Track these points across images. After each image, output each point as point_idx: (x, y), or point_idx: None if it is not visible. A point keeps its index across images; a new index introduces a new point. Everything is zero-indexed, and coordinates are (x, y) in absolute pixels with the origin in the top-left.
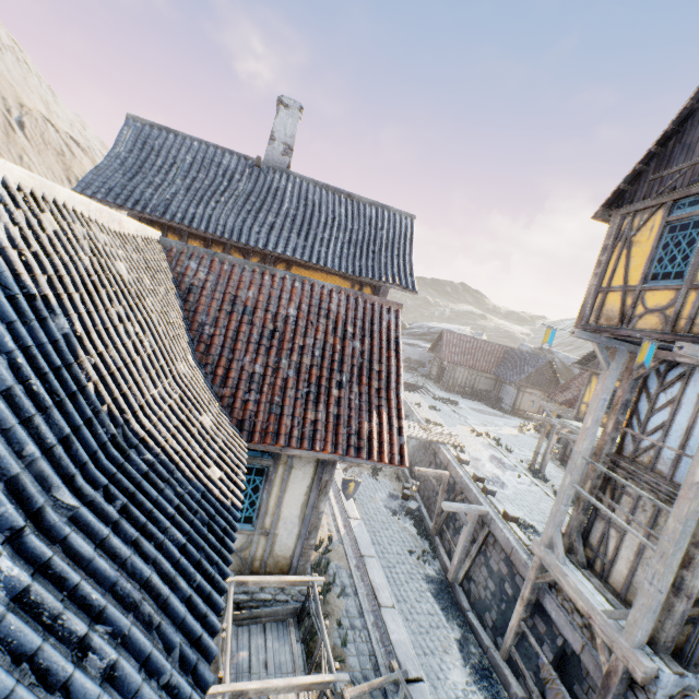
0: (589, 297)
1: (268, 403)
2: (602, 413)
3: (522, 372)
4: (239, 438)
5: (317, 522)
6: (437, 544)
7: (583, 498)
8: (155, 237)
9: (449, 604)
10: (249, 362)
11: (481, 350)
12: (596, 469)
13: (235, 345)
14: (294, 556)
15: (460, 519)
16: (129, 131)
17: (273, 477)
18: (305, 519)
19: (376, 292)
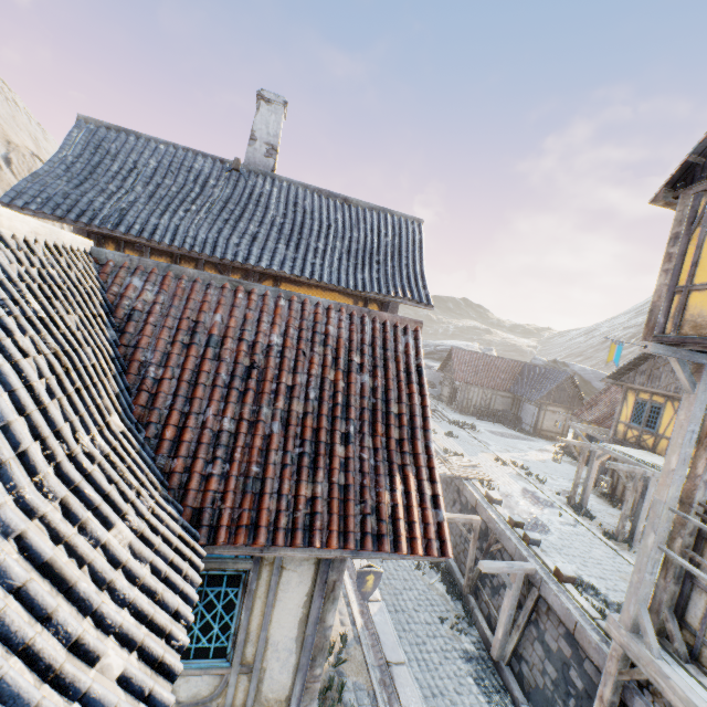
0: (659, 300)
1: (241, 476)
2: (690, 449)
3: (542, 389)
4: (192, 544)
5: (323, 642)
6: (472, 606)
7: (673, 562)
8: (81, 246)
9: (497, 693)
10: (214, 414)
11: (494, 366)
12: (688, 522)
13: (193, 392)
14: (291, 698)
15: (498, 575)
16: (80, 134)
17: (254, 586)
18: (305, 642)
19: (383, 309)
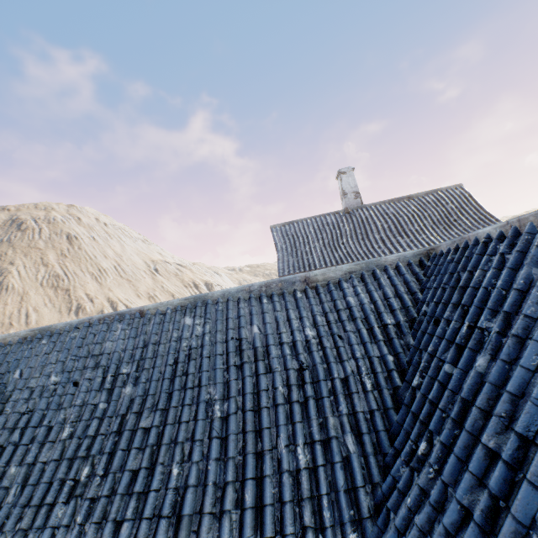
0: None
1: None
2: None
3: None
4: None
5: None
6: None
7: None
8: None
9: None
10: None
11: None
12: None
13: None
14: None
15: None
16: (276, 234)
17: None
18: None
19: None
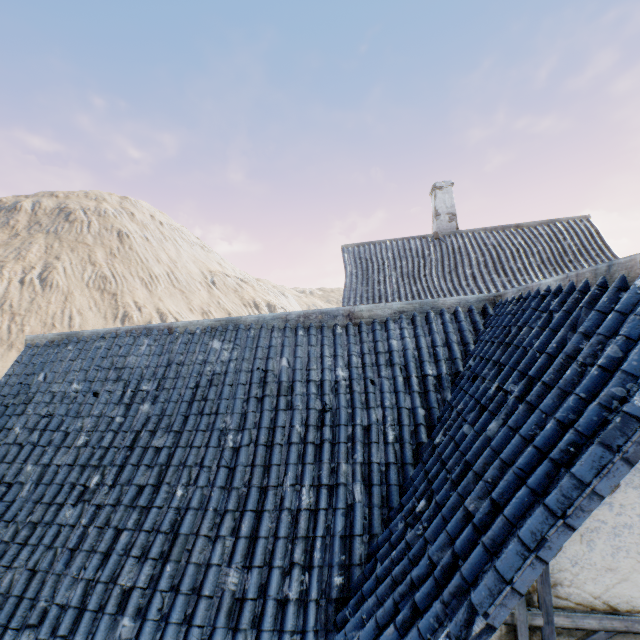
0: None
1: None
2: None
3: None
4: None
5: None
6: None
7: None
8: None
9: None
10: None
11: None
12: None
13: None
14: None
15: None
16: (347, 256)
17: None
18: None
19: None
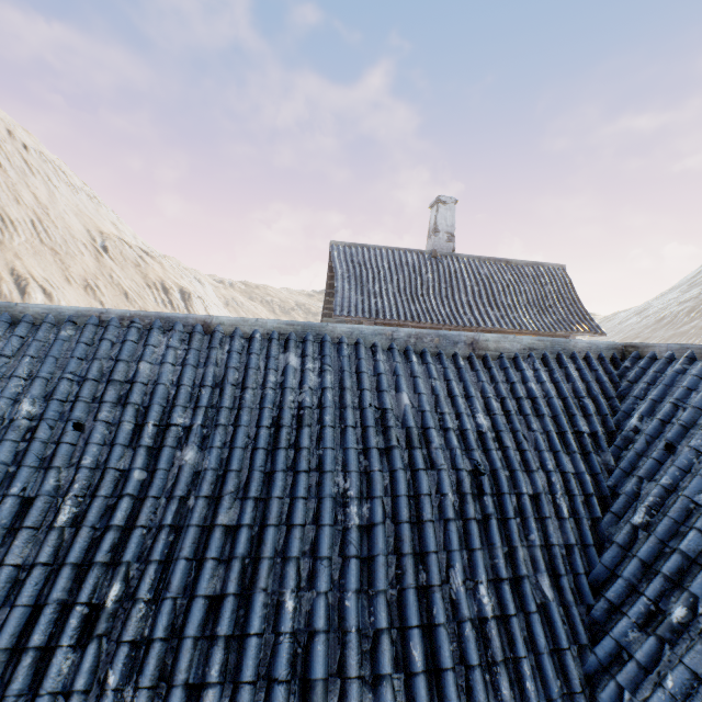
0: None
1: None
2: None
3: None
4: None
5: None
6: None
7: None
8: None
9: None
10: None
11: None
12: None
13: None
14: None
15: None
16: (337, 255)
17: None
18: None
19: None
